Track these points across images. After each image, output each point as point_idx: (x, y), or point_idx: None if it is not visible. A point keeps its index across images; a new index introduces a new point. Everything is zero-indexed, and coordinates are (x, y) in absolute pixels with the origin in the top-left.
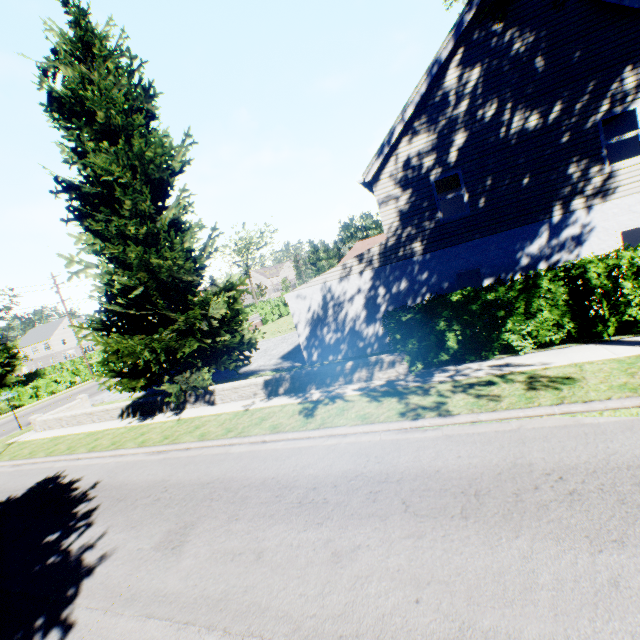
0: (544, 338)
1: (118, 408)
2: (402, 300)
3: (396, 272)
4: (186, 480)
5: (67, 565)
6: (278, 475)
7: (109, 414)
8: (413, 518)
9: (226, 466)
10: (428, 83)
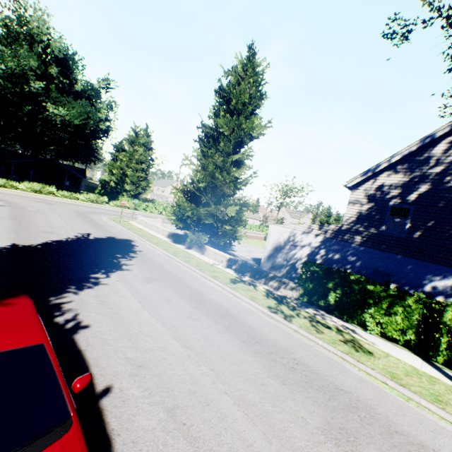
0: (390, 333)
1: (168, 231)
2: (331, 264)
3: (337, 246)
4: (168, 269)
5: (118, 264)
6: (198, 289)
7: (163, 232)
8: (226, 329)
9: (185, 275)
10: (418, 146)
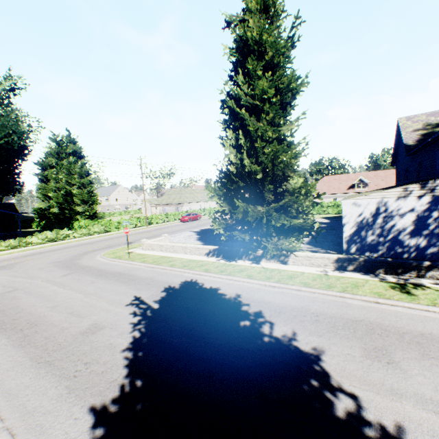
0: None
1: (206, 249)
2: None
3: None
4: (328, 313)
5: (287, 347)
6: (432, 333)
7: (198, 251)
8: None
9: (358, 312)
10: None
